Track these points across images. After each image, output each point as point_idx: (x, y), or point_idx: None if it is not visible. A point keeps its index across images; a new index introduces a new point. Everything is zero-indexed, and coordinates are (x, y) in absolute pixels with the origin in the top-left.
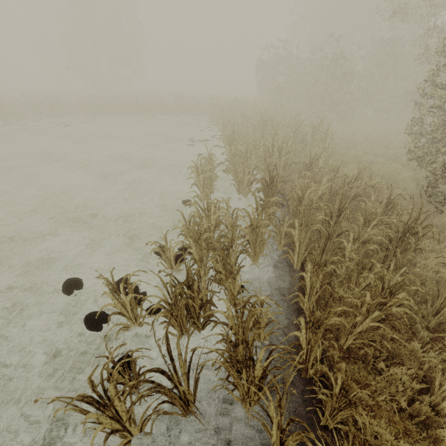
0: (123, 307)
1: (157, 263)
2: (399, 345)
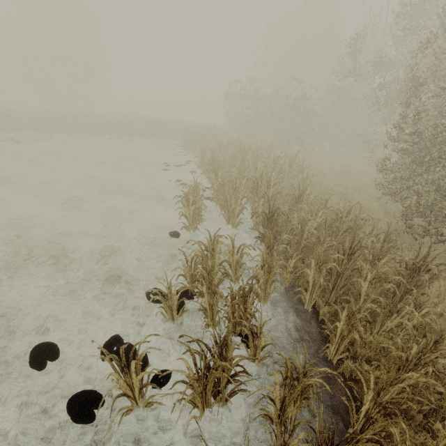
0: (127, 385)
1: (156, 314)
2: (433, 393)
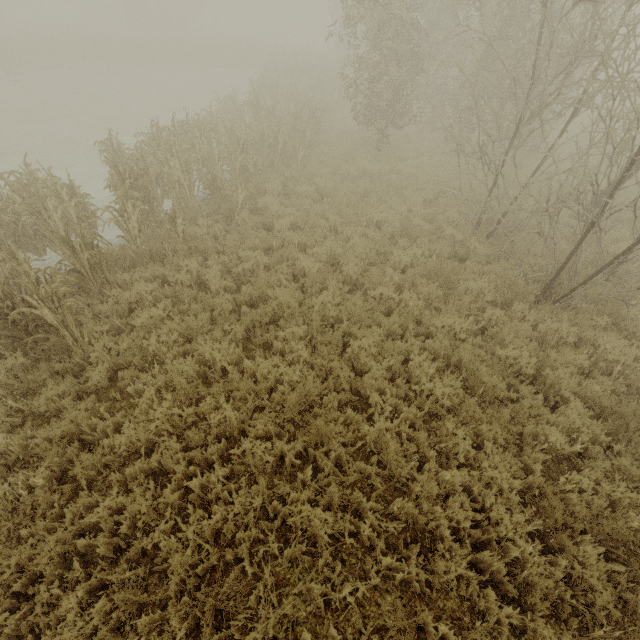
0: None
1: None
2: None
